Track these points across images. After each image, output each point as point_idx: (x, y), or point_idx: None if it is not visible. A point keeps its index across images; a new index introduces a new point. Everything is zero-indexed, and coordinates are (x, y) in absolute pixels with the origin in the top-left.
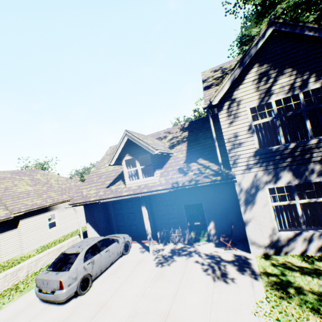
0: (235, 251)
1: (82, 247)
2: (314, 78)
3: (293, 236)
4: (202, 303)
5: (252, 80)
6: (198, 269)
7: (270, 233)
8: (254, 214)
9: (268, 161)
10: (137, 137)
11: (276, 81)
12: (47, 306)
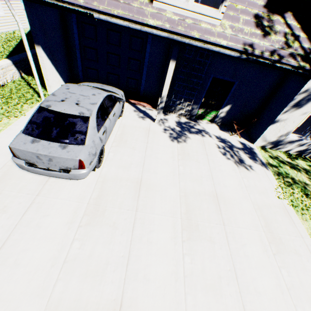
0: (239, 139)
1: (85, 107)
2: None
3: (294, 141)
4: (238, 186)
5: None
6: (218, 153)
7: (283, 135)
8: (289, 118)
9: None
10: None
11: None
12: (45, 178)
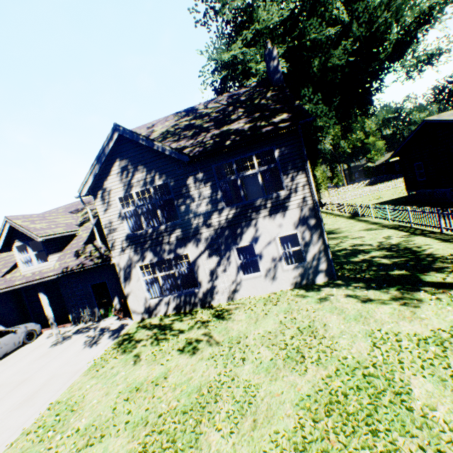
0: (126, 320)
1: None
2: (159, 176)
3: (159, 302)
4: (59, 365)
5: (117, 172)
6: (82, 342)
7: (145, 301)
8: (132, 288)
9: (136, 243)
10: (19, 224)
11: (135, 176)
12: None
